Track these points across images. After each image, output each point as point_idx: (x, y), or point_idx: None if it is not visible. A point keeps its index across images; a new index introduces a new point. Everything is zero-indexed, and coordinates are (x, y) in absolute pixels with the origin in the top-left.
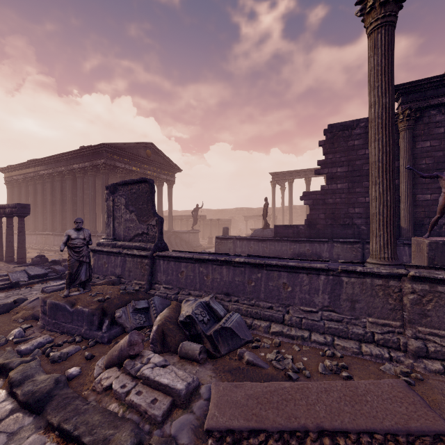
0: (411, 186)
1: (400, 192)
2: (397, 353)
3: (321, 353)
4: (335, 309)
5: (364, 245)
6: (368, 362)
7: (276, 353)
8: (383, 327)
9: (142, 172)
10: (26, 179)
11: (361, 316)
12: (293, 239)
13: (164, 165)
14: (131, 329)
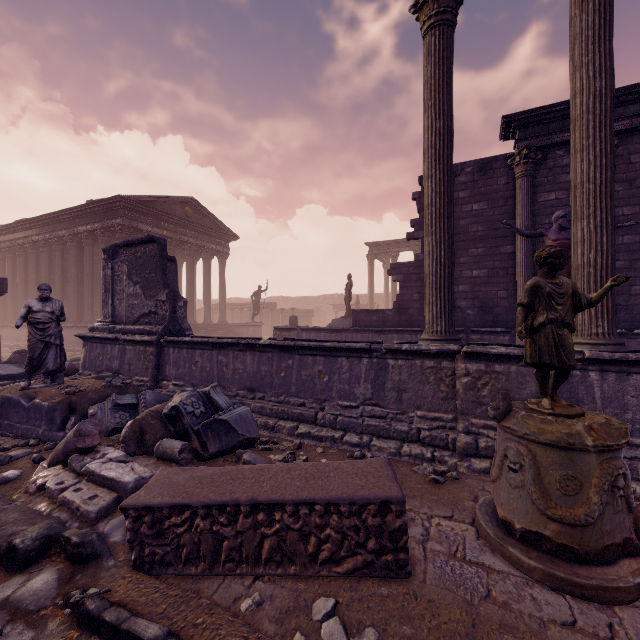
0: (530, 254)
1: (517, 263)
2: (443, 453)
3: (348, 454)
4: (379, 402)
5: (469, 335)
6: (404, 464)
7: (287, 454)
8: (433, 422)
9: (179, 239)
10: (13, 249)
11: (409, 410)
12: (376, 329)
13: (212, 229)
14: (107, 430)
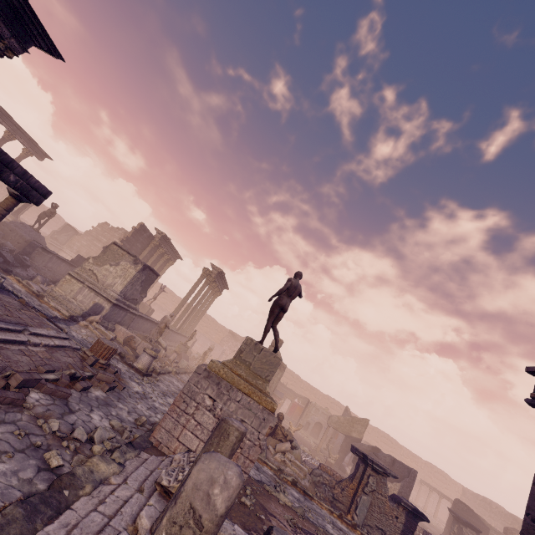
0: None
1: None
2: None
3: None
4: None
5: None
6: None
7: None
8: None
9: None
10: None
11: None
12: None
13: None
14: None
